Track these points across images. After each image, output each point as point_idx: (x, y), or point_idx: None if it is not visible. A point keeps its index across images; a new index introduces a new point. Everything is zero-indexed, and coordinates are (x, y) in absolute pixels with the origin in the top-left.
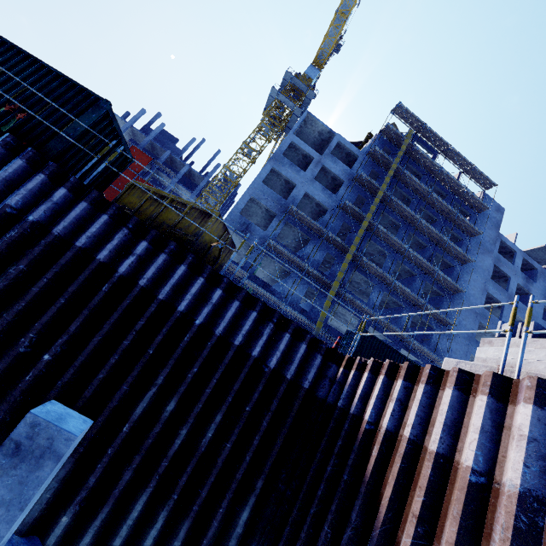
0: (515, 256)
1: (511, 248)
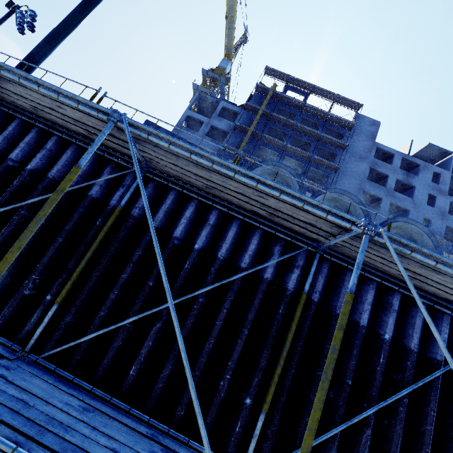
0: (394, 157)
1: (389, 152)
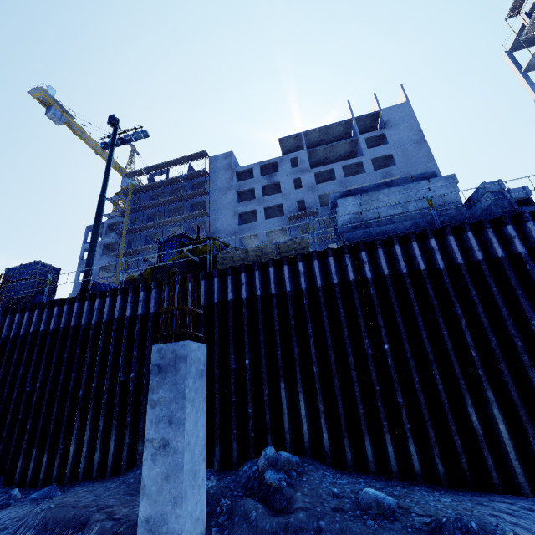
0: (253, 171)
1: (248, 169)
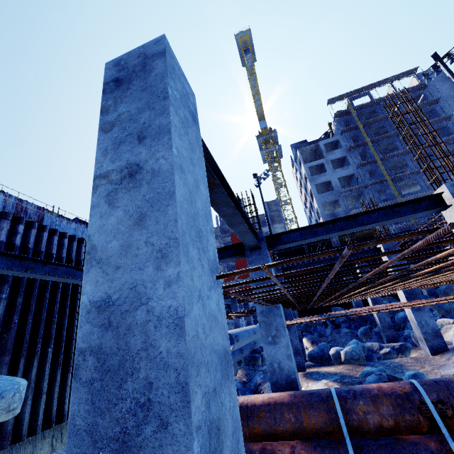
0: None
1: None
